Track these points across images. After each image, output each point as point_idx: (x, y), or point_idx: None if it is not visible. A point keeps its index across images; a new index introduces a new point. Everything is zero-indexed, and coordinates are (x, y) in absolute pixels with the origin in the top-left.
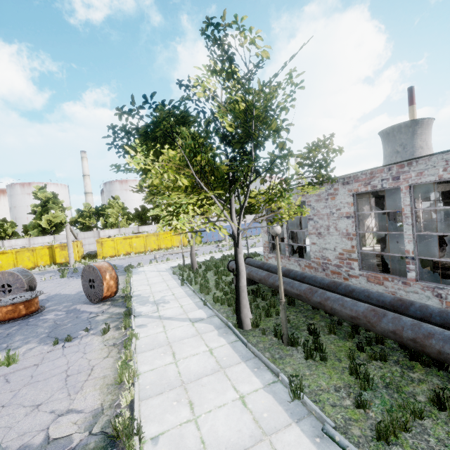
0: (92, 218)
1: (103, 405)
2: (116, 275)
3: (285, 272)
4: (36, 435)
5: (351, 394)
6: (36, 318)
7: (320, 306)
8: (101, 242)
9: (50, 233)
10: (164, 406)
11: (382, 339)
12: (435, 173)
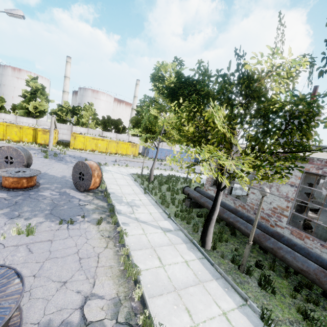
0: (68, 114)
1: (119, 295)
2: (101, 174)
3: (232, 210)
4: (72, 313)
5: None
6: (35, 192)
7: (271, 251)
8: (75, 136)
9: (33, 117)
10: (168, 307)
11: (311, 286)
12: None
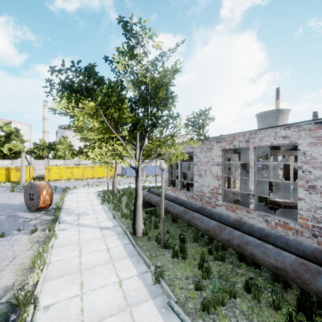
0: (45, 150)
1: (15, 283)
2: (51, 192)
3: (173, 199)
4: None
5: (195, 281)
6: None
7: (188, 222)
8: (49, 169)
9: (9, 158)
10: (62, 285)
11: (226, 247)
12: (269, 140)
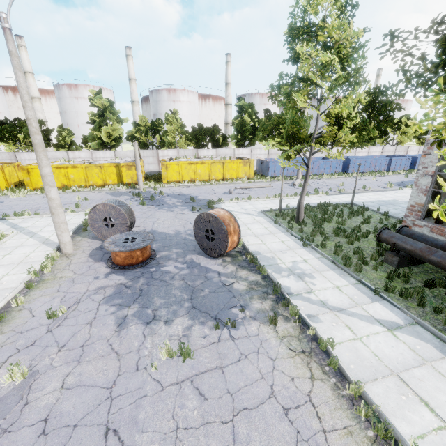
0: (148, 134)
1: None
2: (238, 228)
3: None
4: None
5: None
6: (156, 268)
7: None
8: (166, 165)
9: (109, 148)
10: None
11: None
12: None
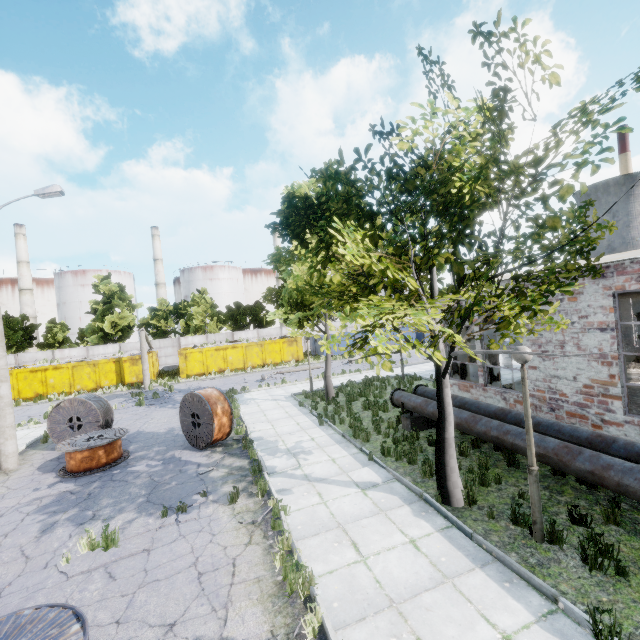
0: (169, 319)
1: (275, 634)
2: (230, 408)
3: (496, 413)
4: None
5: None
6: (121, 469)
7: (591, 478)
8: (185, 355)
9: (114, 341)
10: None
11: None
12: None
